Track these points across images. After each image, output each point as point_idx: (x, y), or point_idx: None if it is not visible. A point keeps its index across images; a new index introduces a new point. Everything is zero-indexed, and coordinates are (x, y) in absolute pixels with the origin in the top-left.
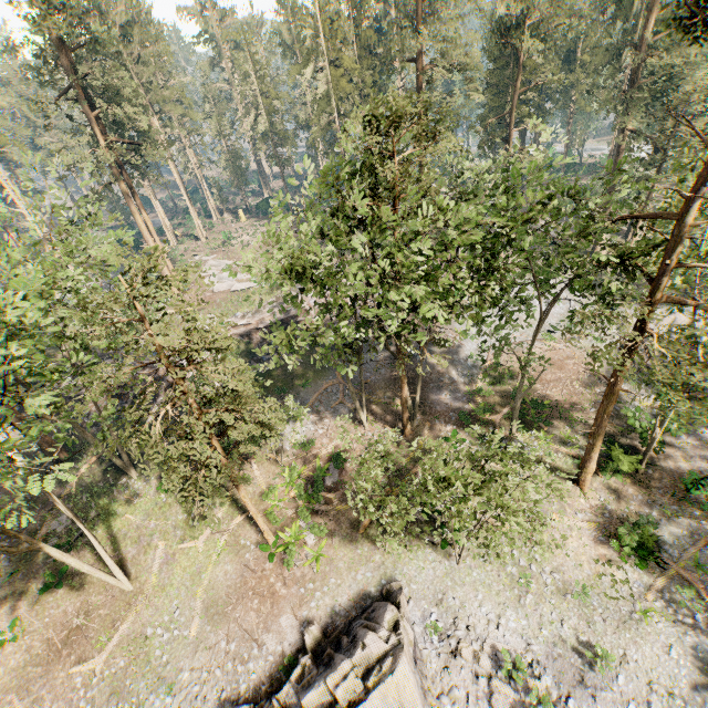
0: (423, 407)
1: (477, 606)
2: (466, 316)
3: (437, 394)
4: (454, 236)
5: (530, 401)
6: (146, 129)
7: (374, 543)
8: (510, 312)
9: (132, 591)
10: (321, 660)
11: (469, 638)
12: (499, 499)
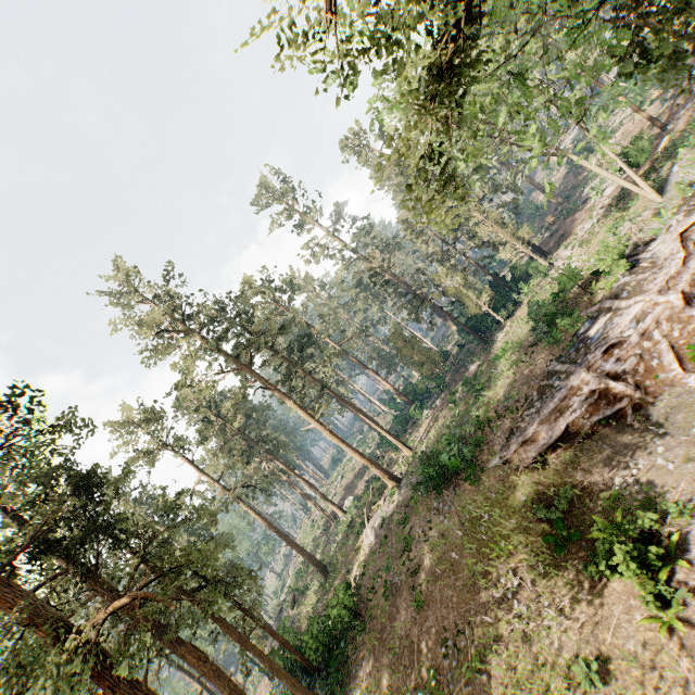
0: None
1: None
2: None
3: None
4: None
5: None
6: None
7: None
8: None
9: None
10: None
11: None
12: None
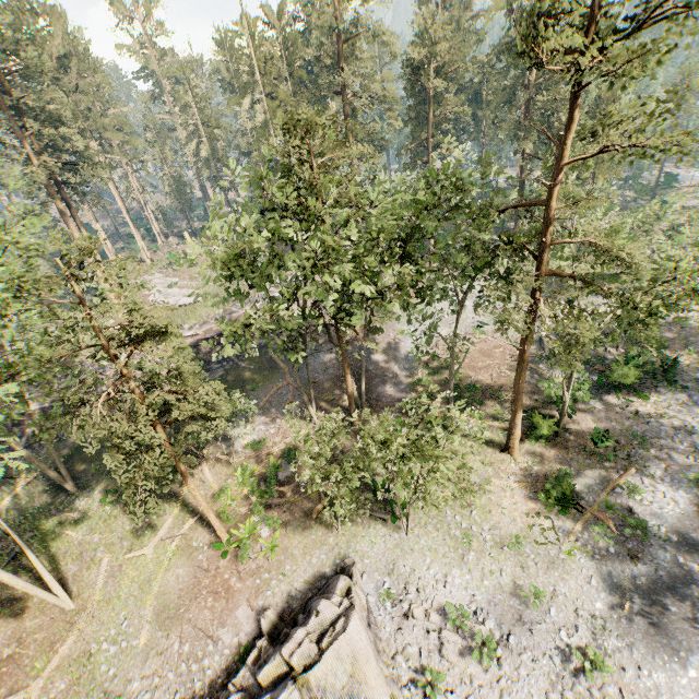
0: (369, 400)
1: (425, 570)
2: (405, 317)
3: (382, 387)
4: (373, 223)
5: (465, 386)
6: (85, 150)
7: (328, 527)
8: (431, 294)
9: (73, 609)
10: (278, 642)
11: (420, 599)
12: (429, 450)
